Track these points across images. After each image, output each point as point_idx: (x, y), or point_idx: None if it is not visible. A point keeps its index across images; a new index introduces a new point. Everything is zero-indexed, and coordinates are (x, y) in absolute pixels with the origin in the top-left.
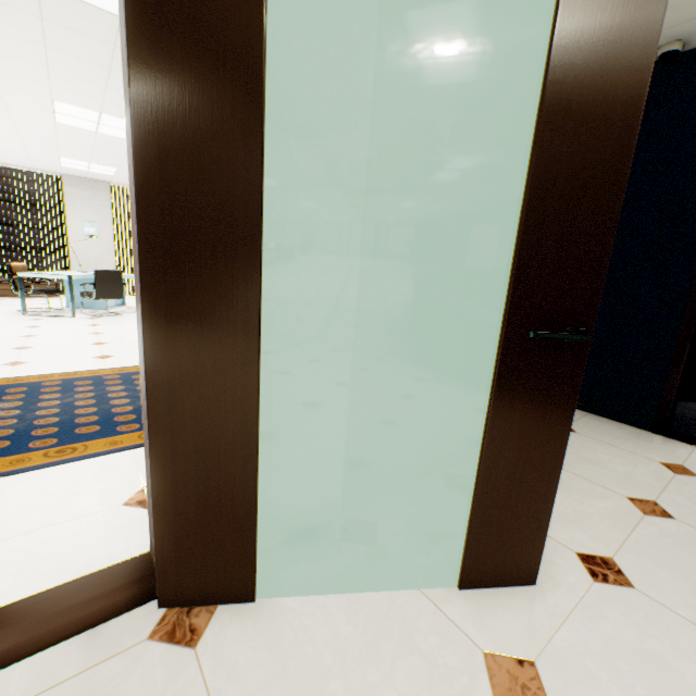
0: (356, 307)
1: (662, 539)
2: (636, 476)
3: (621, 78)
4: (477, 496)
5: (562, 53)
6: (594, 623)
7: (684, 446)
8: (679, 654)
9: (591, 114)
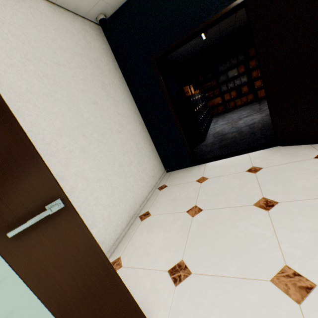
0: None
1: (200, 227)
2: (189, 195)
3: None
4: None
5: None
6: None
7: (202, 166)
8: (211, 307)
9: None
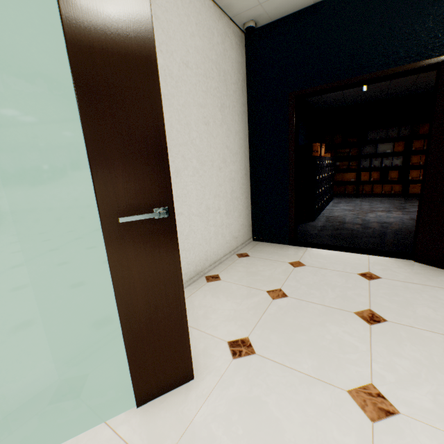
0: (13, 218)
1: (279, 313)
2: (275, 275)
3: (130, 27)
4: (126, 341)
5: (70, 3)
6: (225, 392)
7: (302, 249)
8: (269, 390)
9: (114, 53)
